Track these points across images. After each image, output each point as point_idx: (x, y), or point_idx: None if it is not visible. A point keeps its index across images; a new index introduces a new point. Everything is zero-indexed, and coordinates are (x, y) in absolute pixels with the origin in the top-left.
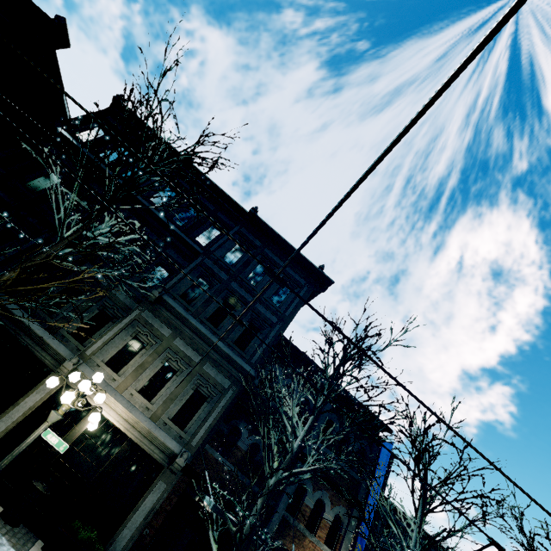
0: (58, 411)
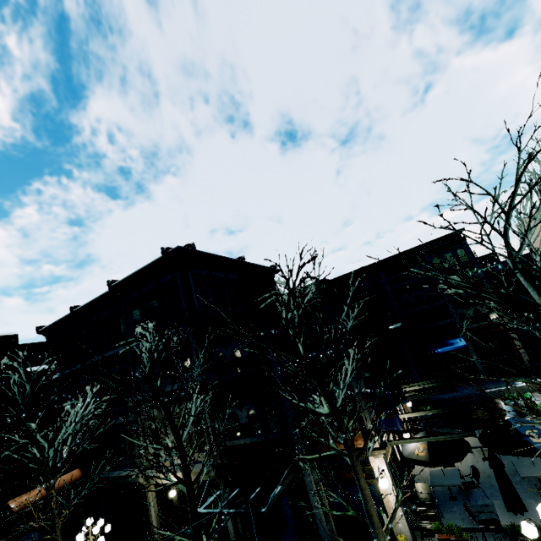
0: None
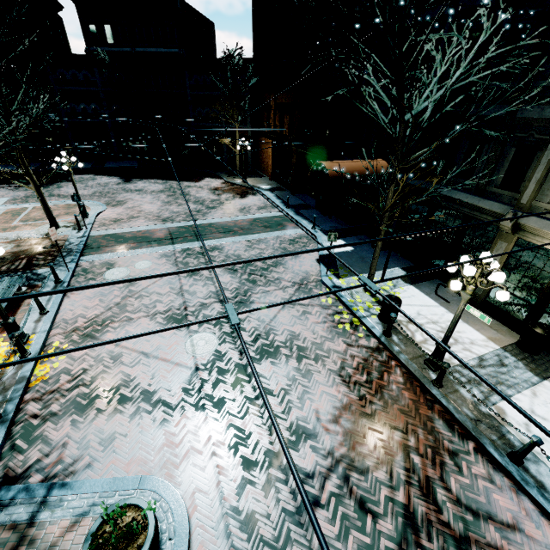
0: (466, 292)
